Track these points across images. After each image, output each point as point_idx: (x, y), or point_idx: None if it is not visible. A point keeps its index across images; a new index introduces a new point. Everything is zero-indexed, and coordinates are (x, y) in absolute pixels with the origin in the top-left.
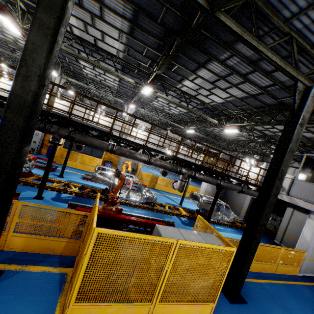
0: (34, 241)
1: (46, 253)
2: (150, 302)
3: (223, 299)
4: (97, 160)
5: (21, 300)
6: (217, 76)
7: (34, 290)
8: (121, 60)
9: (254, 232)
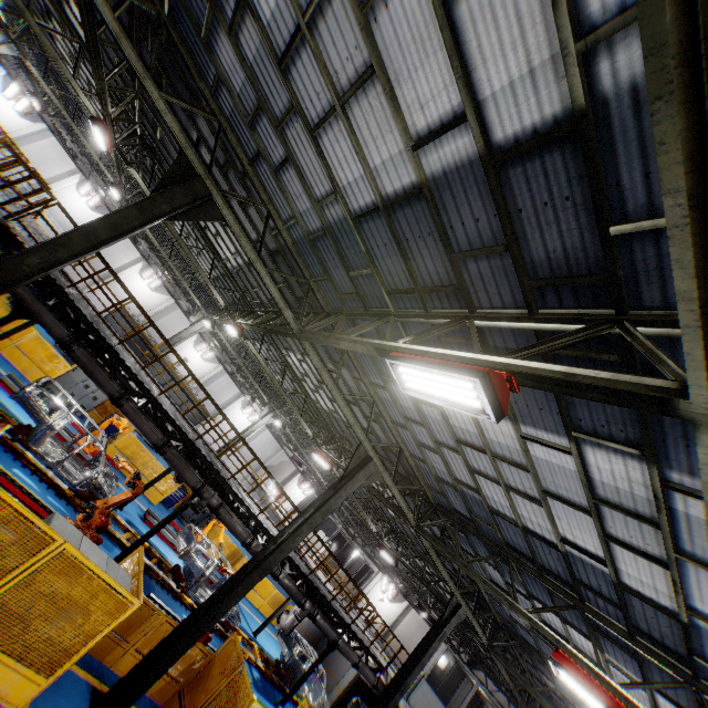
0: None
1: None
2: None
3: None
4: (173, 483)
5: None
6: None
7: None
8: (315, 405)
9: None
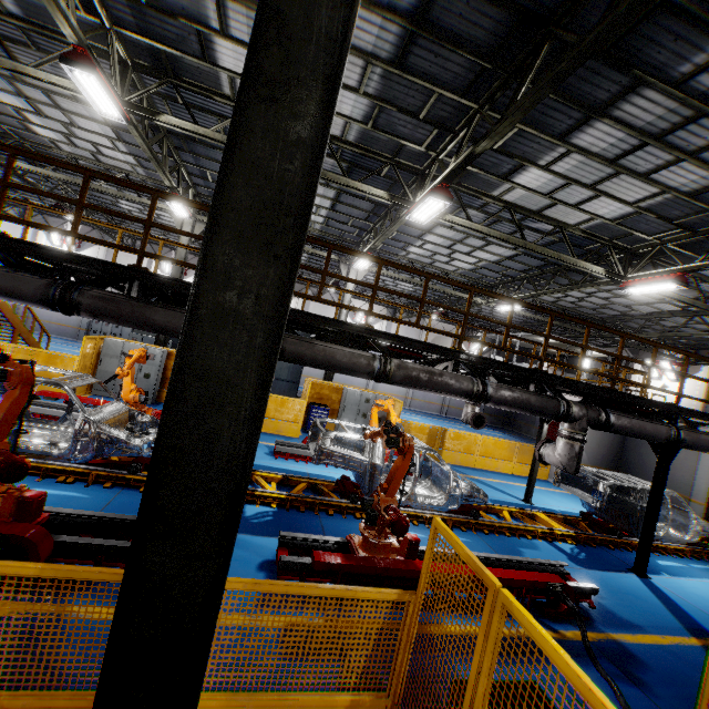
0: None
1: None
2: None
3: None
4: (296, 404)
5: None
6: (641, 135)
7: None
8: (352, 146)
9: None
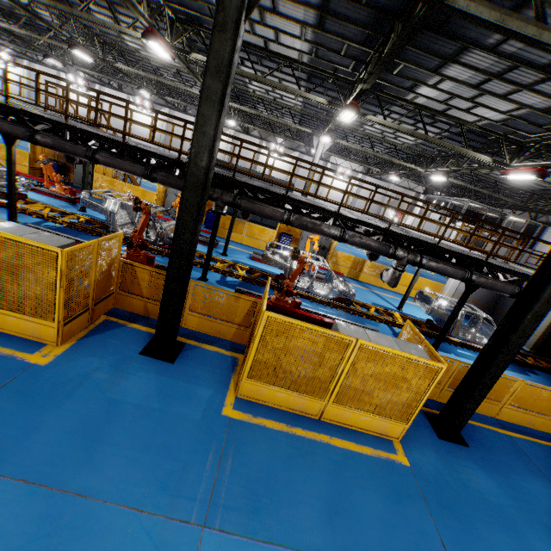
0: (206, 322)
1: (217, 337)
2: (322, 399)
3: (429, 431)
4: (270, 232)
5: (202, 368)
6: (484, 74)
7: (211, 364)
8: (306, 66)
9: (496, 354)
